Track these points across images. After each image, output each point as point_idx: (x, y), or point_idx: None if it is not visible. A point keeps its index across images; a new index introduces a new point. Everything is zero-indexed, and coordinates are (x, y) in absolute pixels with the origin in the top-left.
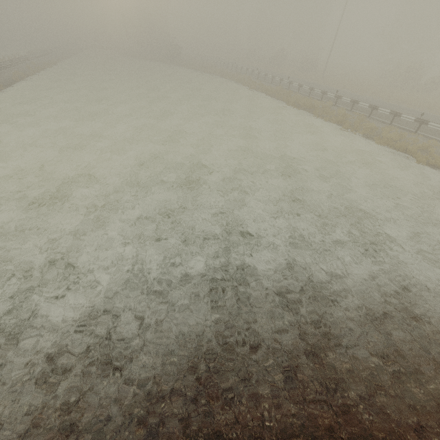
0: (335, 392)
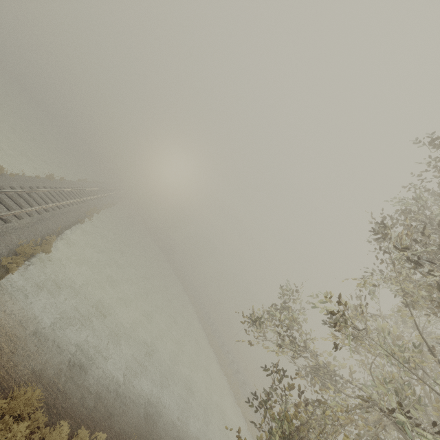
0: None
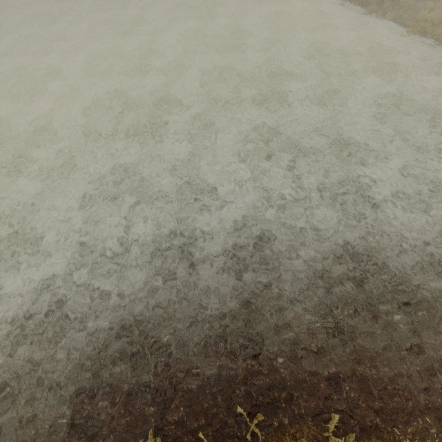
0: (261, 347)
